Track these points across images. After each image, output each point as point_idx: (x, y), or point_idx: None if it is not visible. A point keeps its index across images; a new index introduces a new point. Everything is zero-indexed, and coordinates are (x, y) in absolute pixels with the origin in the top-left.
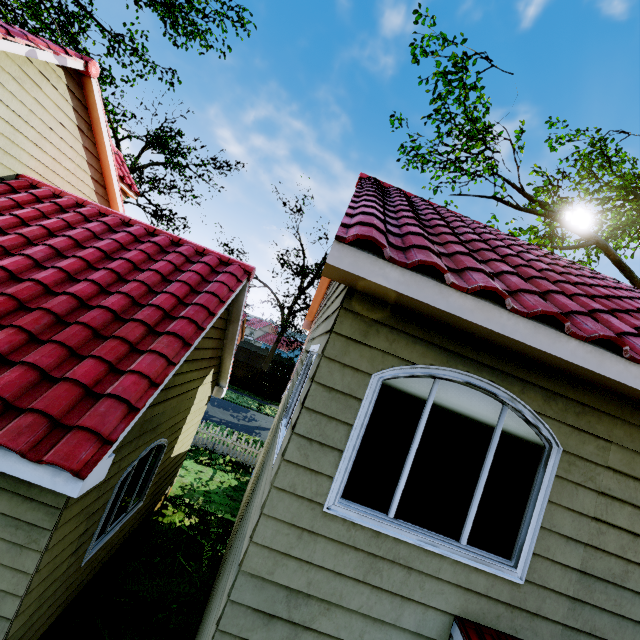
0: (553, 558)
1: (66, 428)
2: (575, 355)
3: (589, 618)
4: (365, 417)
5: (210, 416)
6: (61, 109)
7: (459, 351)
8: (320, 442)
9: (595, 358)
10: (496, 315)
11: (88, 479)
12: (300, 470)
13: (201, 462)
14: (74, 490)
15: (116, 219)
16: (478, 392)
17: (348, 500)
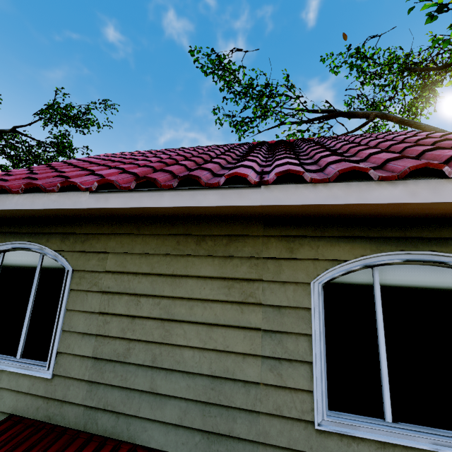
0: (72, 352)
1: None
2: (17, 204)
3: (103, 396)
4: None
5: None
6: None
7: (10, 231)
8: None
9: (29, 200)
10: None
11: None
12: None
13: None
14: None
15: None
16: (28, 251)
17: None
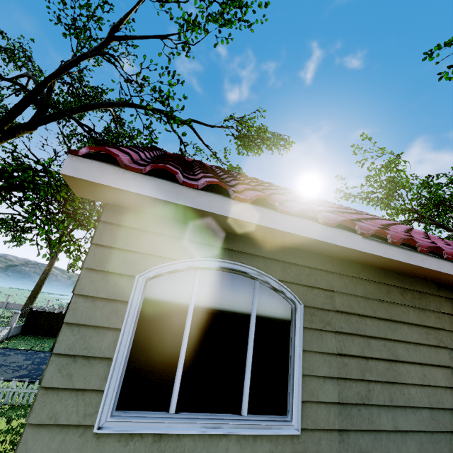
0: None
1: None
2: None
3: None
4: None
5: None
6: None
7: None
8: None
9: None
10: None
11: None
12: None
13: None
14: None
15: None
16: None
17: None
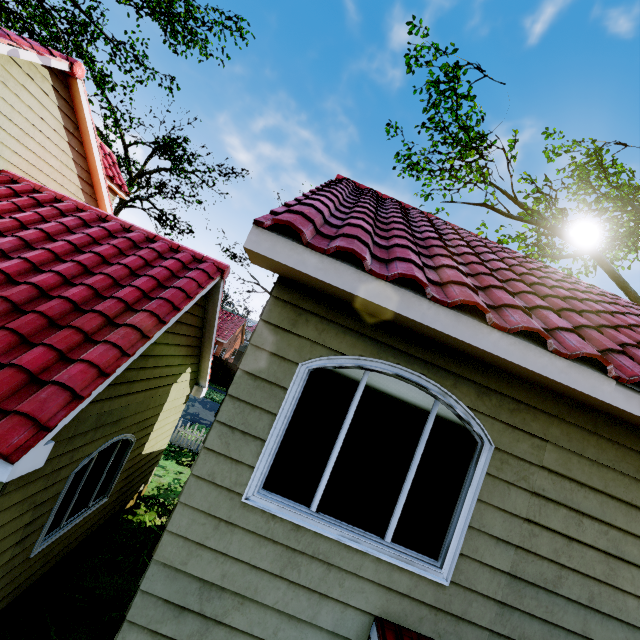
0: (481, 559)
1: (4, 413)
2: (497, 347)
3: (518, 625)
4: (290, 407)
5: (200, 418)
6: (46, 108)
7: (390, 343)
8: (243, 431)
9: (518, 350)
10: (416, 304)
11: (20, 464)
12: (220, 458)
13: (183, 463)
14: (3, 474)
15: (93, 215)
16: (410, 385)
17: (270, 491)
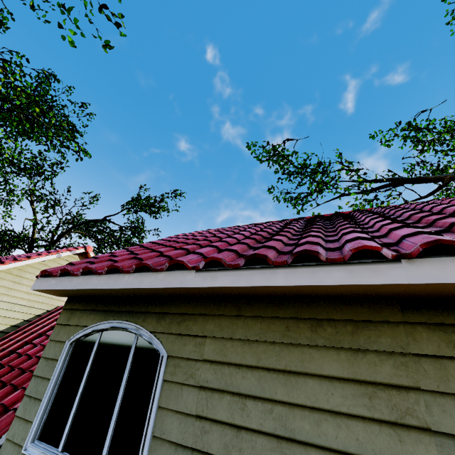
0: None
1: None
2: (127, 283)
3: None
4: (58, 371)
5: None
6: None
7: (111, 309)
8: (35, 397)
9: (138, 279)
10: (91, 280)
11: None
12: (21, 422)
13: None
14: None
15: None
16: (123, 331)
17: (42, 441)
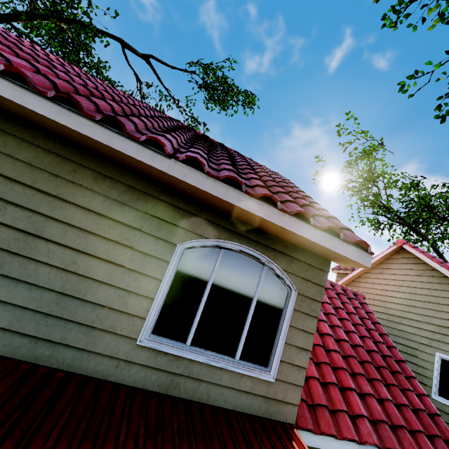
0: None
1: (443, 441)
2: None
3: None
4: None
5: None
6: None
7: None
8: None
9: None
10: None
11: None
12: None
13: None
14: None
15: None
16: None
17: None
